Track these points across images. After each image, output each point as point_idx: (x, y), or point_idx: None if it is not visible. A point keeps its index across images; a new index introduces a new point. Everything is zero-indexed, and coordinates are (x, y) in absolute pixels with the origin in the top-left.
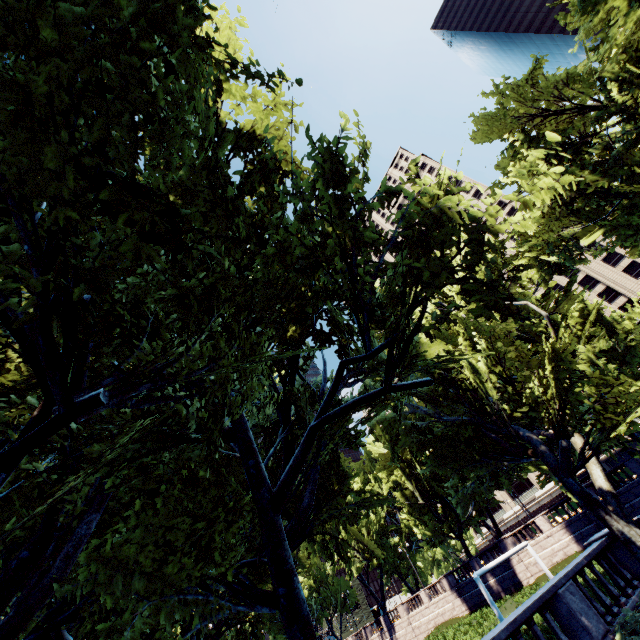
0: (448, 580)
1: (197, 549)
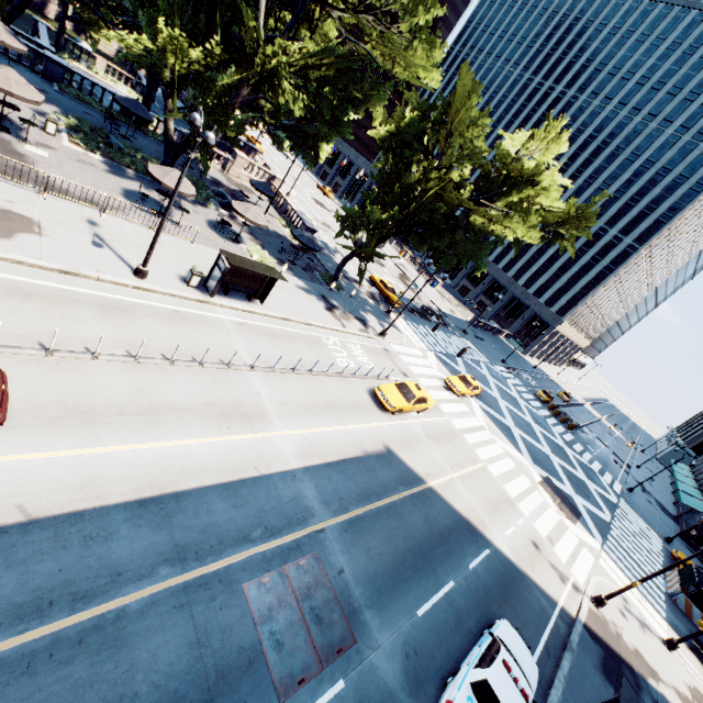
0: None
1: None
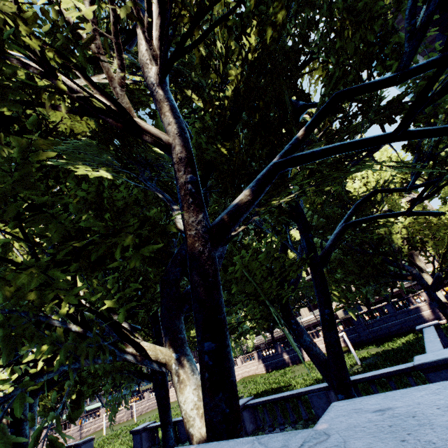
0: (258, 354)
1: (280, 277)
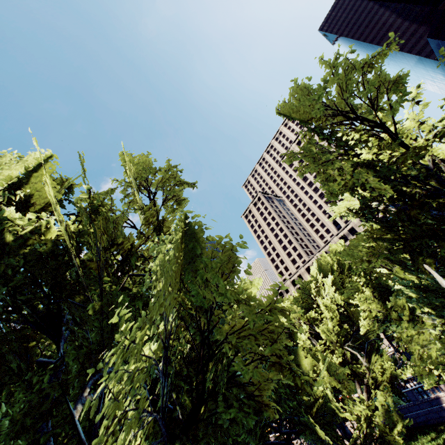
0: None
1: None
